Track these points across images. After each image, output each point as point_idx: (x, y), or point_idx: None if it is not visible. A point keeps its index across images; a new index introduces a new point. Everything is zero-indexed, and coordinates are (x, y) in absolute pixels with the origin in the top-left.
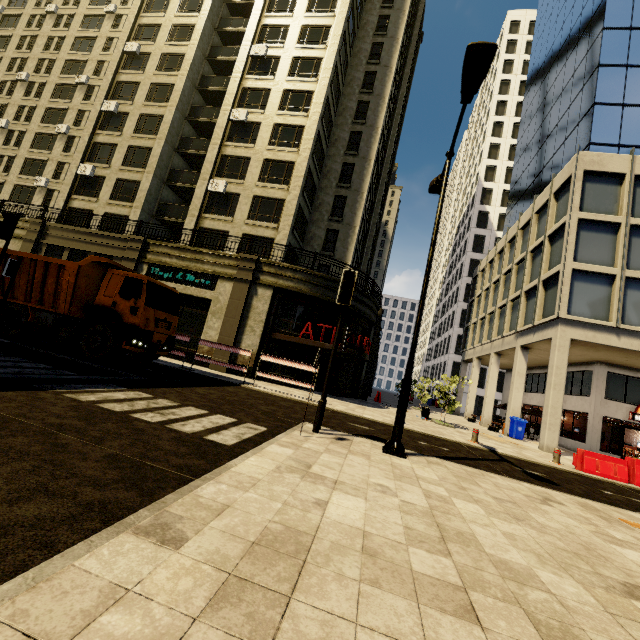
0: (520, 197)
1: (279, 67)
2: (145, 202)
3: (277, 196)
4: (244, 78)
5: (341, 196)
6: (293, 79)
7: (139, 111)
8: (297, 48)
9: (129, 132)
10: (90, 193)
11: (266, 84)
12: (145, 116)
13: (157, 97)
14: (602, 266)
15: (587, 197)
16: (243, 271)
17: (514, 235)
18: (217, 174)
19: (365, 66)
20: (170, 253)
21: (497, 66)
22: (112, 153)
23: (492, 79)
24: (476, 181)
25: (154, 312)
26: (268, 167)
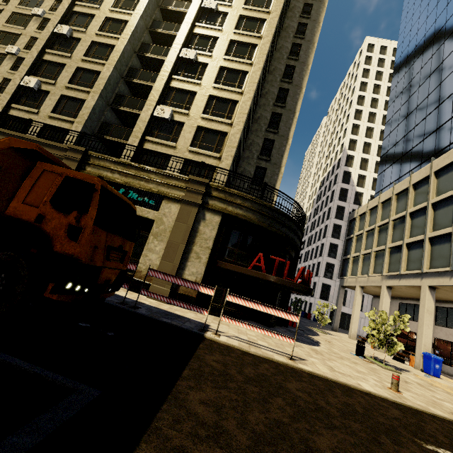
0: (395, 161)
1: (227, 21)
2: (88, 119)
3: (220, 129)
4: (194, 25)
5: (269, 139)
6: (239, 32)
7: (91, 38)
8: (244, 8)
9: (79, 55)
10: (31, 104)
11: (214, 32)
12: (96, 44)
13: (110, 29)
14: None
15: None
16: (192, 193)
17: (404, 189)
18: (163, 102)
19: (292, 38)
20: (112, 167)
21: (358, 72)
22: (59, 71)
23: (353, 81)
24: (341, 149)
25: (106, 236)
26: (212, 102)
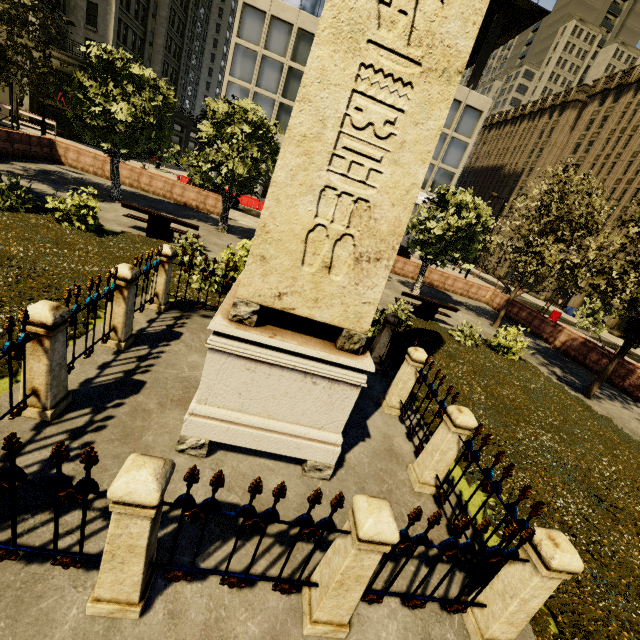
0: None
1: None
2: None
3: None
4: None
5: None
6: None
7: None
8: None
9: None
10: None
11: None
12: None
13: None
14: (244, 82)
15: (245, 26)
16: None
17: None
18: None
19: None
20: None
21: None
22: None
23: None
24: None
25: None
26: None
